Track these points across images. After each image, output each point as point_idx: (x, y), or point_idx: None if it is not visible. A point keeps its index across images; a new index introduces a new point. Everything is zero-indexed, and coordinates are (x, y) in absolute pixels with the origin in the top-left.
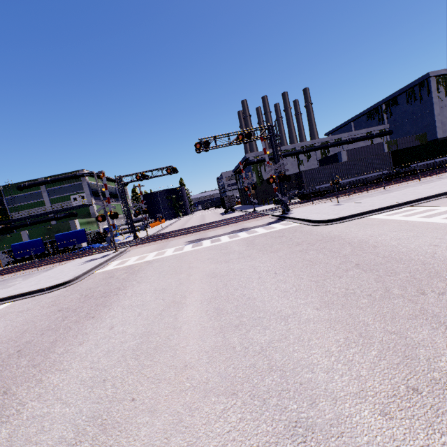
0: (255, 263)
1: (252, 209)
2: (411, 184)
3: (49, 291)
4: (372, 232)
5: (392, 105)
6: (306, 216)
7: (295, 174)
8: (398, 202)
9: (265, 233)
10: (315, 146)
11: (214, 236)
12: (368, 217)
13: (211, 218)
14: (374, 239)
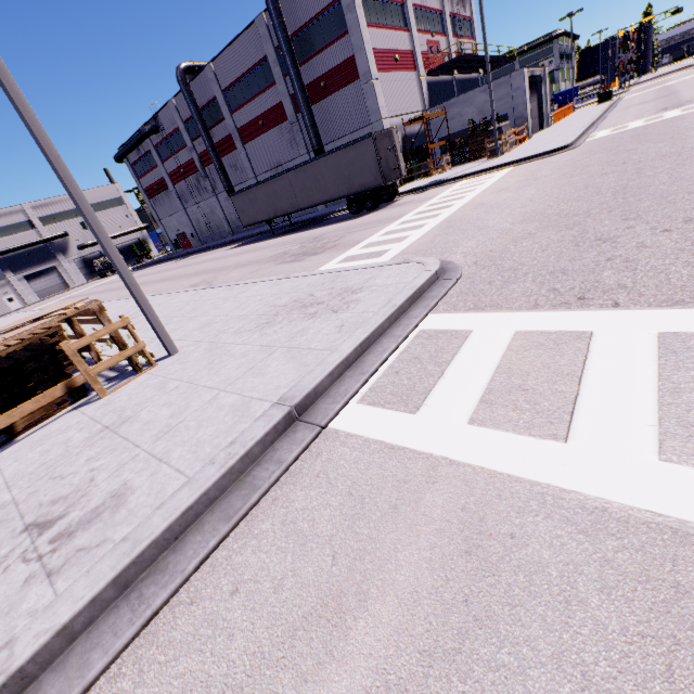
0: None
1: None
2: None
3: (619, 95)
4: None
5: None
6: None
7: None
8: None
9: None
10: None
11: None
12: None
13: None
14: None
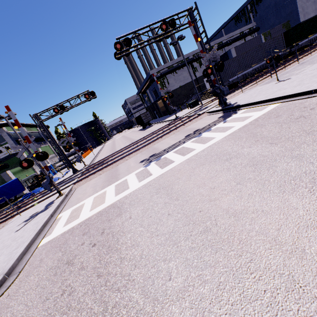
0: None
1: (171, 118)
2: None
3: None
4: None
5: (257, 3)
6: (276, 95)
7: None
8: None
9: (252, 124)
10: None
11: (170, 147)
12: None
13: (136, 135)
14: None
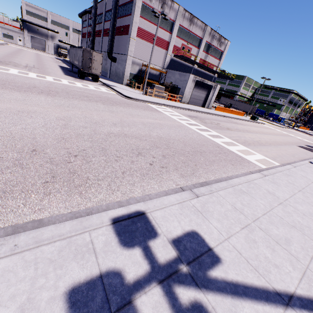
0: None
1: None
2: None
3: (277, 126)
4: None
5: None
6: None
7: None
8: None
9: None
10: None
11: None
12: None
13: None
14: None
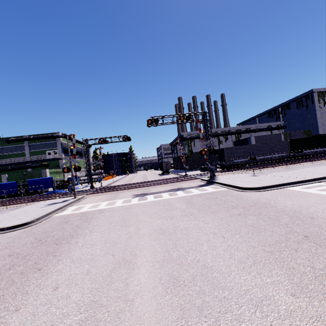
0: (199, 223)
1: (183, 173)
2: (307, 165)
3: (8, 231)
4: (299, 202)
5: (286, 109)
6: (231, 183)
7: (218, 149)
8: (307, 178)
9: (200, 194)
10: (231, 131)
11: (156, 192)
12: (286, 188)
13: (152, 177)
14: (306, 210)
